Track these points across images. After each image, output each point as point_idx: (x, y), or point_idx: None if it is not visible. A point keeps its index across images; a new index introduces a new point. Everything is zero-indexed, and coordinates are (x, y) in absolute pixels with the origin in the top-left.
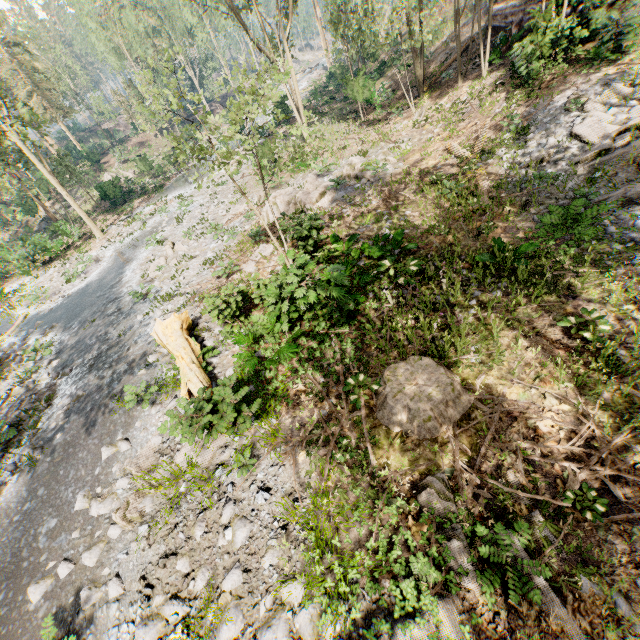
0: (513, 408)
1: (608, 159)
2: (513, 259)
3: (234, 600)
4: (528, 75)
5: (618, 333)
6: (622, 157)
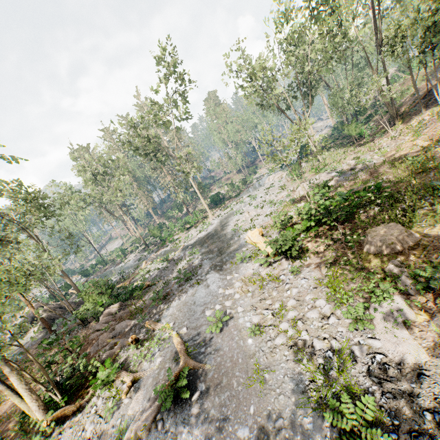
0: None
1: None
2: None
3: (293, 307)
4: None
5: None
6: None
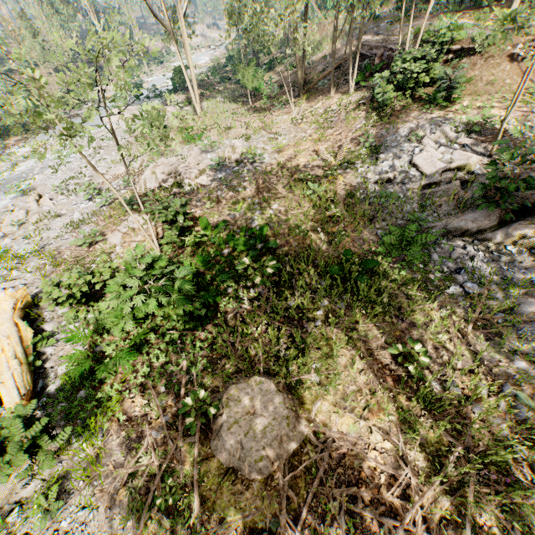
0: (343, 442)
1: (436, 191)
2: (357, 272)
3: None
4: (383, 102)
5: (435, 363)
6: (446, 192)
